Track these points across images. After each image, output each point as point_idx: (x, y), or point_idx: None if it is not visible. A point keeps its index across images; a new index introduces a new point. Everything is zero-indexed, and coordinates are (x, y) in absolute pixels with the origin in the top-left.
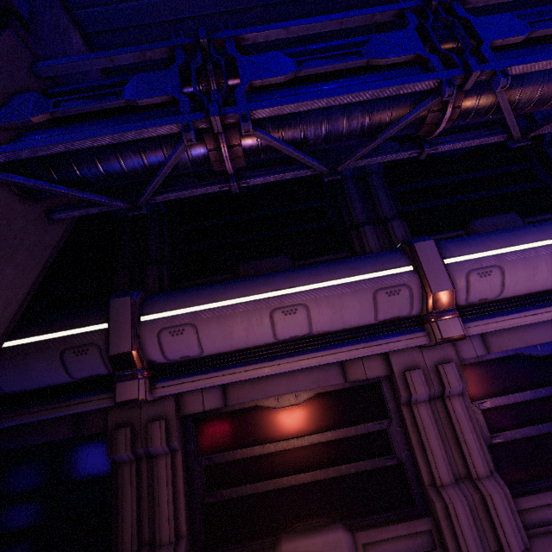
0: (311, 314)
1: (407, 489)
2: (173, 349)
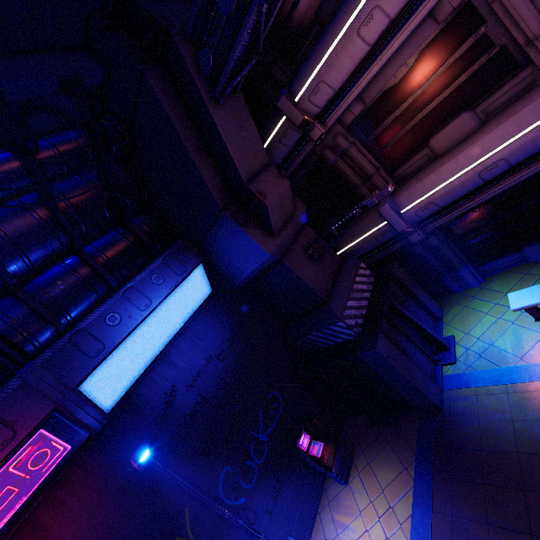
0: (384, 8)
1: (512, 60)
2: (320, 101)
